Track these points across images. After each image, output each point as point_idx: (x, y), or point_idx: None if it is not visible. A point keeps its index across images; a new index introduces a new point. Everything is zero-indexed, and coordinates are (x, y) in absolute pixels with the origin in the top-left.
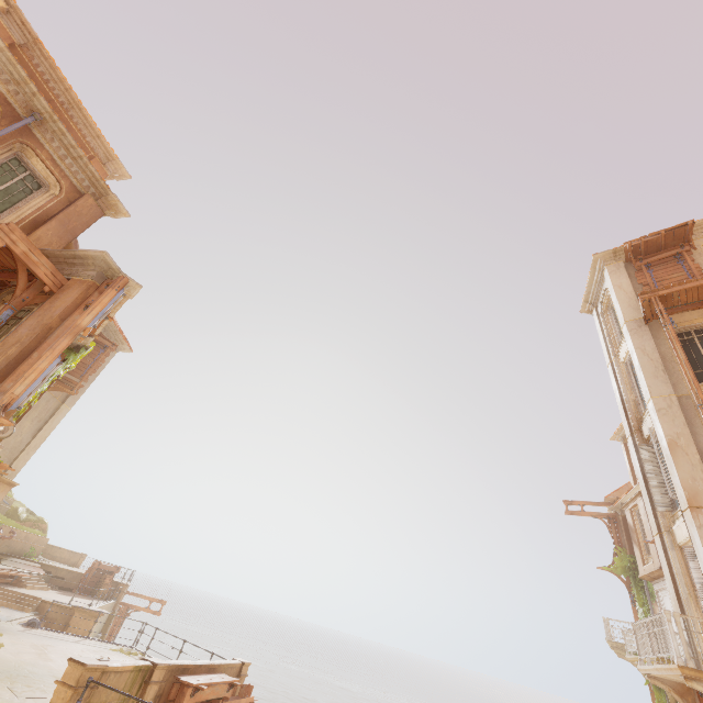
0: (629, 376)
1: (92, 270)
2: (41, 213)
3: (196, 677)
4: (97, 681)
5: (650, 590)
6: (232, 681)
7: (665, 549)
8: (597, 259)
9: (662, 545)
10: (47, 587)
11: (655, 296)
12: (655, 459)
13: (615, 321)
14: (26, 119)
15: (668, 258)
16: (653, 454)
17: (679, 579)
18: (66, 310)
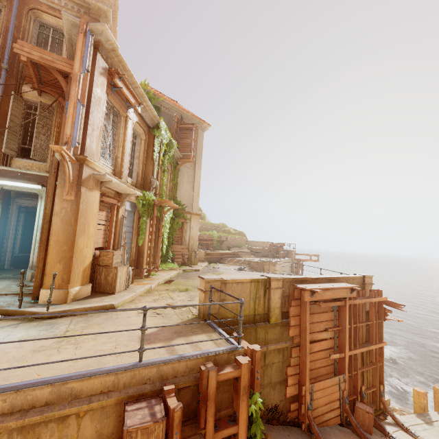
0: None
1: None
2: None
3: (312, 285)
4: (213, 287)
5: None
6: (350, 287)
7: None
8: None
9: None
10: (253, 256)
11: None
12: None
13: None
14: None
15: None
16: None
17: None
18: None
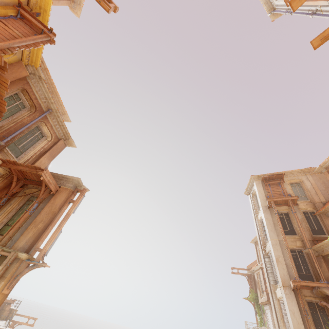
0: (261, 226)
1: (71, 184)
2: (43, 149)
3: None
4: None
5: (263, 309)
6: None
7: (273, 299)
8: (252, 177)
9: (272, 297)
10: None
11: (272, 200)
12: (270, 262)
13: (257, 201)
14: (46, 112)
15: (275, 183)
16: (269, 259)
17: (277, 312)
18: (61, 204)
